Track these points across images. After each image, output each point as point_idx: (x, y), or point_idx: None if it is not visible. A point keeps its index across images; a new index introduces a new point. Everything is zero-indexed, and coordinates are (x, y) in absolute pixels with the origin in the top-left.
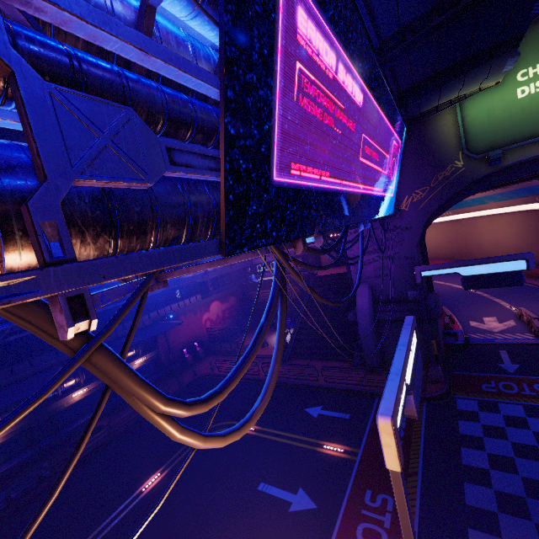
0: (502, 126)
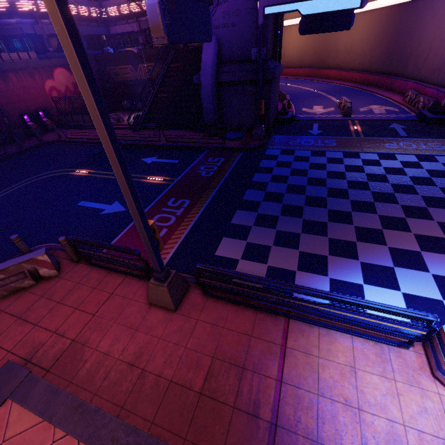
0: None
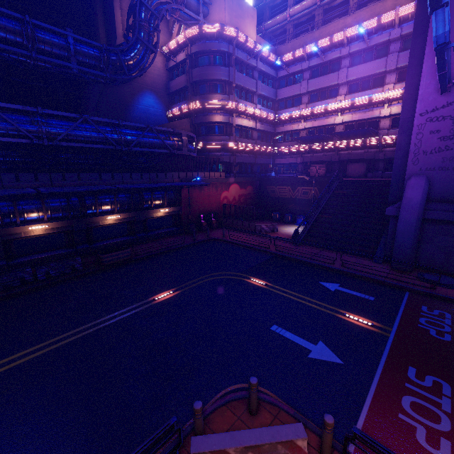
0: None
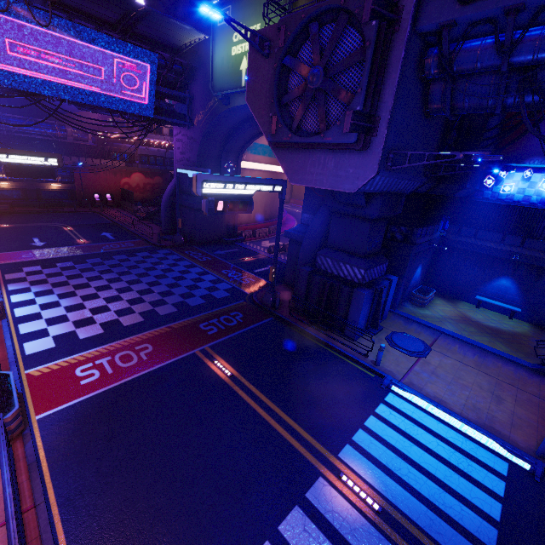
0: (225, 75)
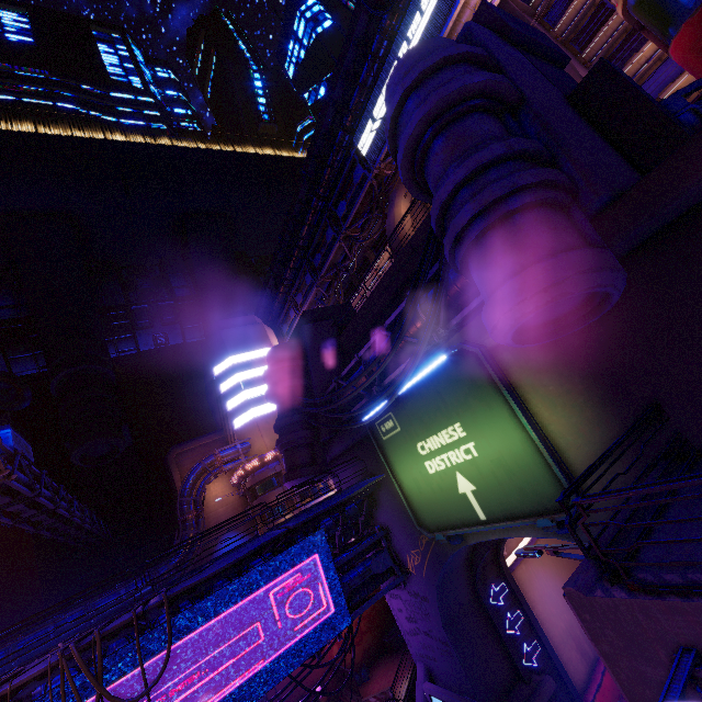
0: (433, 502)
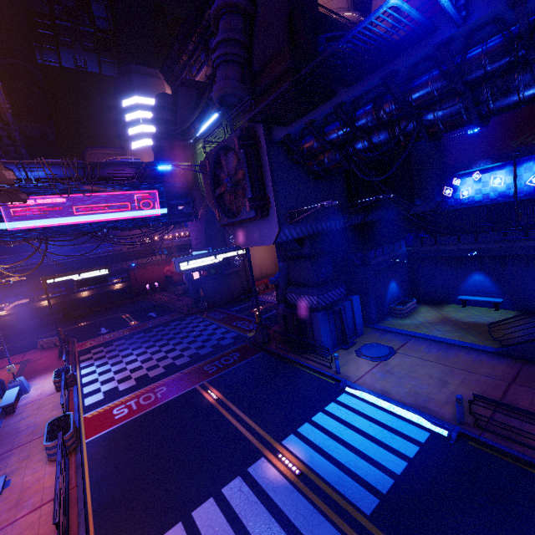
0: None
